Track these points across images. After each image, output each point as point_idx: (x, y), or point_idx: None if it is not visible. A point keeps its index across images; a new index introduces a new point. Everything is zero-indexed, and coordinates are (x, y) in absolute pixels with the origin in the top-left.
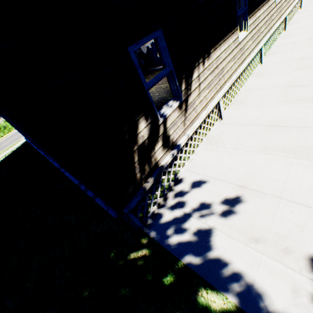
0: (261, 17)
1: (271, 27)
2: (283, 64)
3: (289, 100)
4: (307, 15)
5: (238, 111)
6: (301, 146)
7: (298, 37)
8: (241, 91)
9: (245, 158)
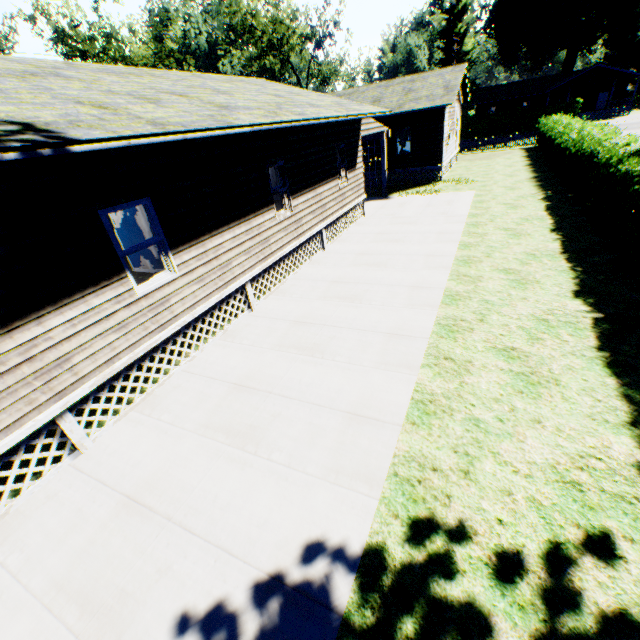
0: (231, 244)
1: (273, 252)
2: (273, 323)
3: (212, 426)
4: (362, 232)
5: (129, 431)
6: (119, 591)
7: (325, 272)
8: (179, 372)
9: (1, 619)
